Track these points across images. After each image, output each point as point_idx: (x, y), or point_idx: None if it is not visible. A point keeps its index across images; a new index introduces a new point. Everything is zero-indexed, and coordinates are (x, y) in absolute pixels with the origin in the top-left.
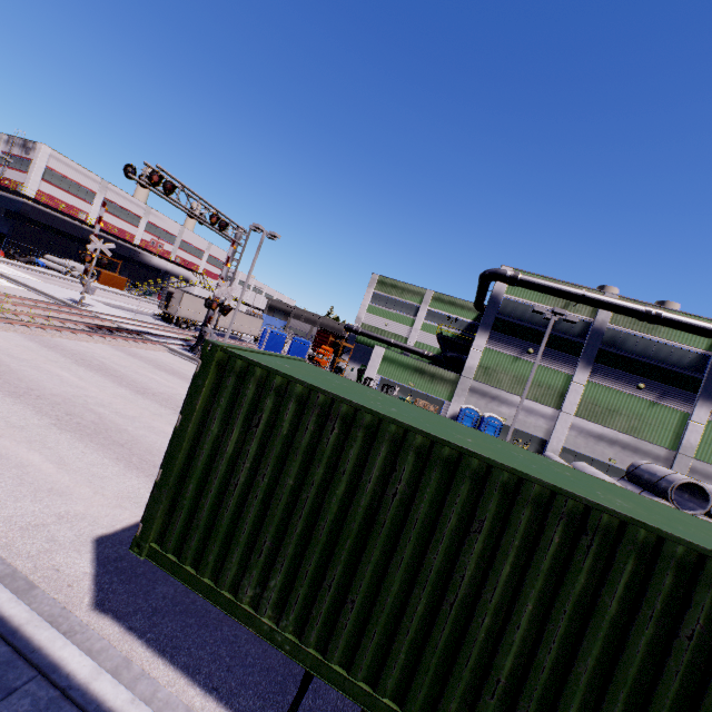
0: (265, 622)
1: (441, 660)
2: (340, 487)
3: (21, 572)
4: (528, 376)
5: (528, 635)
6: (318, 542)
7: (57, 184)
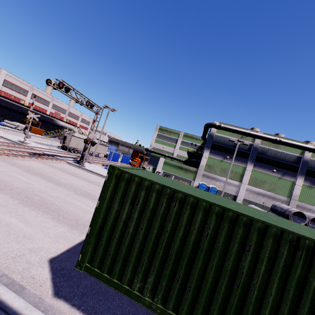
0: (146, 299)
1: (234, 312)
2: (180, 232)
3: (16, 281)
4: (227, 168)
5: (275, 298)
6: (171, 259)
7: (9, 87)
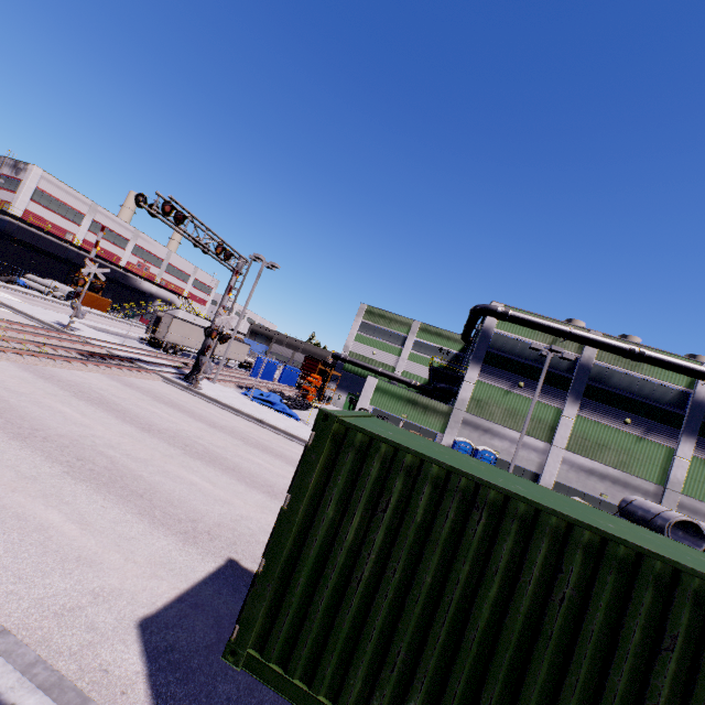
0: None
1: None
2: (492, 588)
3: (68, 679)
4: (520, 409)
5: None
6: (468, 655)
7: (45, 204)
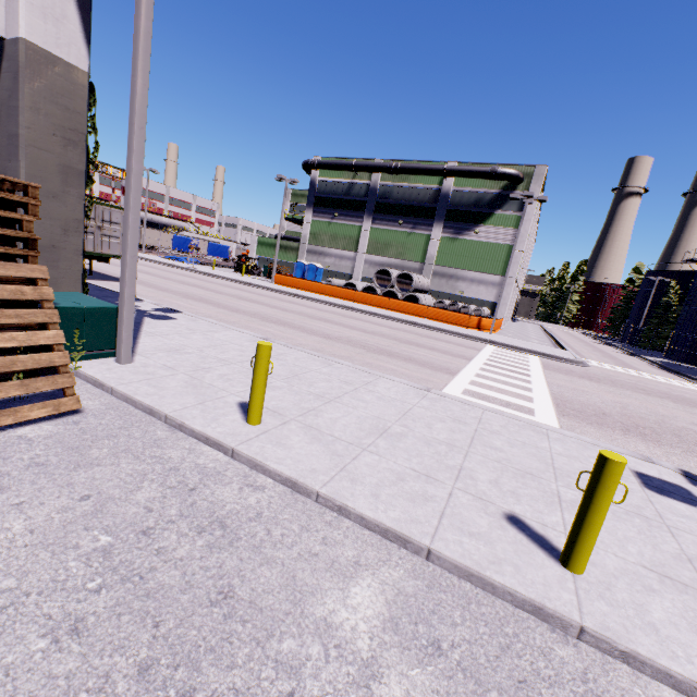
0: None
1: None
2: None
3: None
4: (338, 233)
5: None
6: None
7: None
